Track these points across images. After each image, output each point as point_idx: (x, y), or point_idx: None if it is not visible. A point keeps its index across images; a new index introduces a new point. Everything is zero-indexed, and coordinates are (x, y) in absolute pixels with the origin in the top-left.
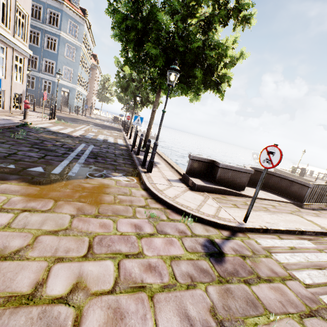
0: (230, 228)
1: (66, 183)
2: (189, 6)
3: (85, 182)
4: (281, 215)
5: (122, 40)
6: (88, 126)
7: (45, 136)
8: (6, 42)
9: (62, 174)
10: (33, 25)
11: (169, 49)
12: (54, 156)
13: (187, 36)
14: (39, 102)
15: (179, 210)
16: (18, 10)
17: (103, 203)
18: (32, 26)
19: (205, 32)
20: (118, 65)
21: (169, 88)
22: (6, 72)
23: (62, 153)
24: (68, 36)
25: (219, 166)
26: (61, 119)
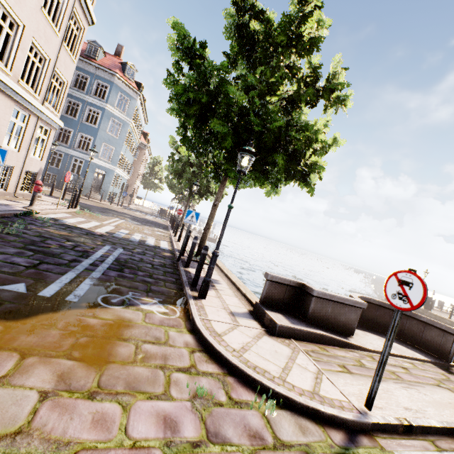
0: (344, 424)
1: (57, 317)
2: (269, 82)
3: (91, 314)
4: (424, 390)
5: (180, 115)
6: (122, 220)
7: (52, 231)
8: (31, 109)
9: (55, 298)
10: (74, 96)
11: (242, 128)
12: (55, 264)
13: (266, 113)
14: (62, 184)
15: (249, 378)
16: (56, 76)
17: (113, 362)
18: (73, 97)
19: (288, 112)
20: (173, 145)
21: (240, 175)
22: (22, 144)
23: (69, 260)
24: (115, 110)
25: (313, 294)
26: (85, 209)
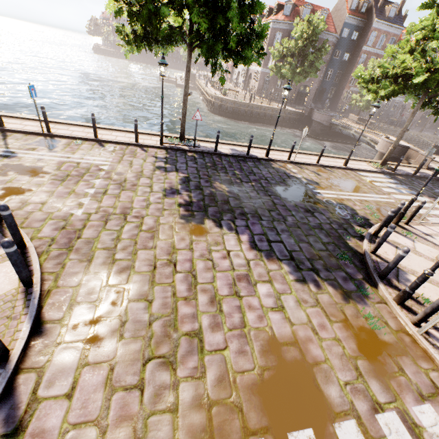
0: None
1: None
2: None
3: None
4: None
5: None
6: (323, 192)
7: None
8: None
9: None
10: None
11: None
12: None
13: None
14: None
15: None
16: None
17: None
18: None
19: None
20: None
21: None
22: None
23: None
24: None
25: None
26: (351, 224)
